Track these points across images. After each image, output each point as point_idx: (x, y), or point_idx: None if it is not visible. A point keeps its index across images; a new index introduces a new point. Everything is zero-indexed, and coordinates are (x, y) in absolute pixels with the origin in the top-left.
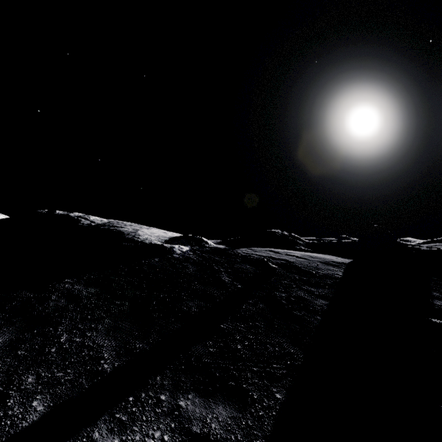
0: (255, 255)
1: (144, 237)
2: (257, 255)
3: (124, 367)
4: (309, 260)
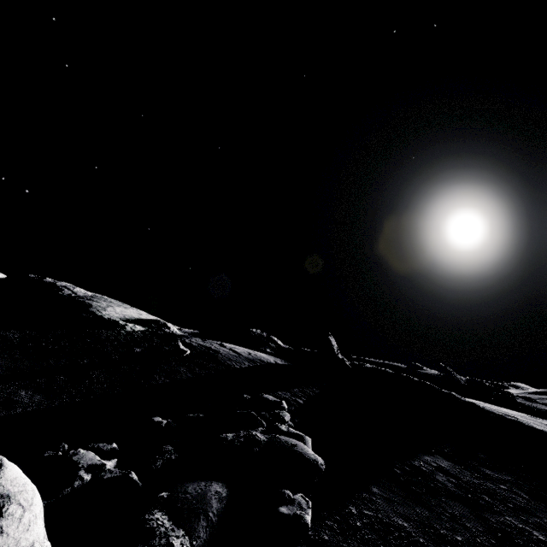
0: (196, 343)
1: (108, 312)
2: (197, 344)
3: (5, 375)
4: (239, 355)
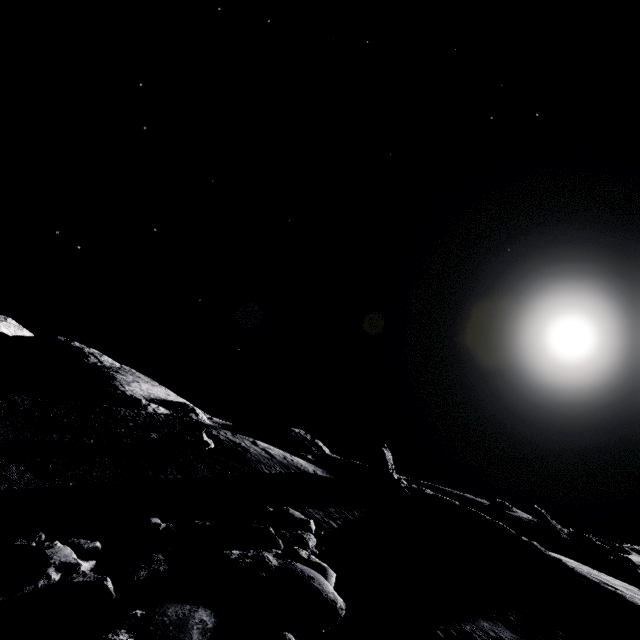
0: (225, 437)
1: (132, 388)
2: (225, 438)
3: (0, 444)
4: (272, 458)
